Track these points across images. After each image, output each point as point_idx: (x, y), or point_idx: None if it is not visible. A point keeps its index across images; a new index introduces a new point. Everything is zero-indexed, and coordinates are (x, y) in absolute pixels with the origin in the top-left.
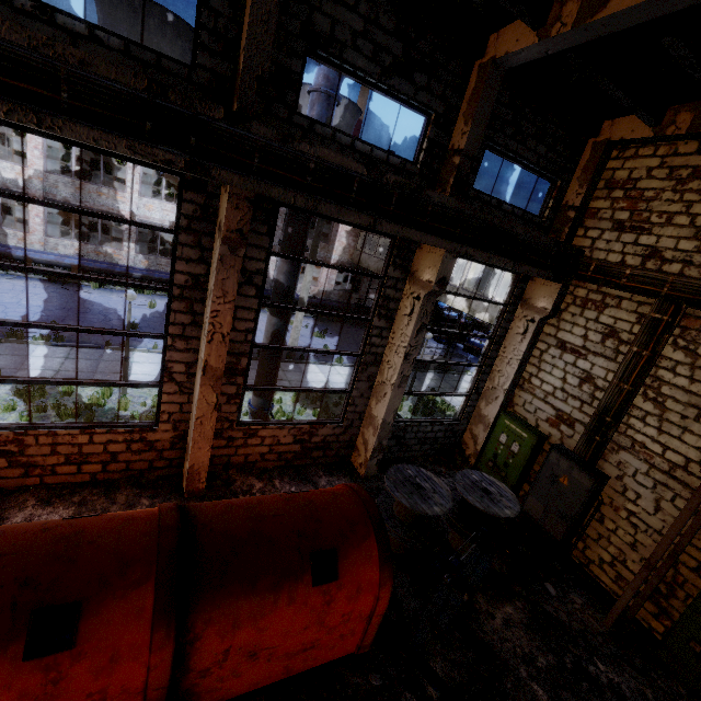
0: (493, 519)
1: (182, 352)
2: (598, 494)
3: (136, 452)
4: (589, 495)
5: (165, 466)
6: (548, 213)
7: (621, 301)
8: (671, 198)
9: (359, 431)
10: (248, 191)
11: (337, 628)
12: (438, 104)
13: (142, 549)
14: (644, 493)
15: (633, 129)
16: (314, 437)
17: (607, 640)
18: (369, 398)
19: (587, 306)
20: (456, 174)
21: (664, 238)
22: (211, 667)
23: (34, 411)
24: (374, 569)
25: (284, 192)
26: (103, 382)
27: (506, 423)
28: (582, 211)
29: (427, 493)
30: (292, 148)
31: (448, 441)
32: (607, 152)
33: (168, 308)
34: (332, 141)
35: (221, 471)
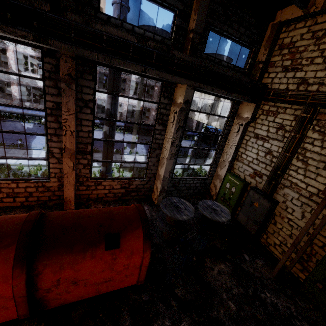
0: (217, 223)
1: (56, 142)
2: (273, 210)
3: (41, 192)
4: (268, 211)
5: (57, 199)
6: (248, 66)
7: (286, 109)
8: (313, 49)
9: (154, 182)
10: (70, 52)
11: (122, 271)
12: (179, 4)
13: (13, 230)
14: (296, 209)
15: (292, 13)
16: (131, 185)
17: (273, 282)
18: (158, 166)
19: (269, 114)
20: (191, 43)
21: (309, 72)
22: (51, 288)
23: (3, 176)
24: (140, 243)
25: (91, 52)
26: (19, 158)
27: (229, 177)
28: (266, 64)
29: (181, 210)
30: (93, 28)
31: (202, 188)
32: (279, 29)
33: (45, 120)
34: (121, 28)
35: (85, 202)
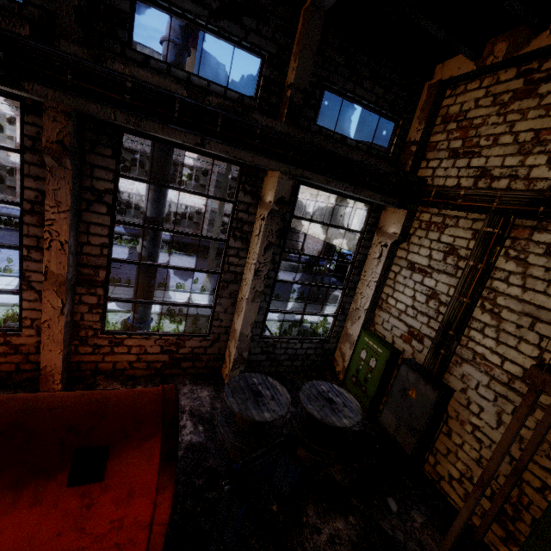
0: (334, 429)
1: (39, 262)
2: (444, 407)
3: (2, 355)
4: (434, 408)
5: (33, 369)
6: (393, 149)
7: (458, 220)
8: (496, 121)
9: (227, 344)
10: (64, 105)
11: (108, 536)
12: (270, 46)
13: None
14: (486, 406)
15: (459, 67)
16: (182, 348)
17: None
18: (234, 314)
19: (431, 228)
20: (288, 105)
21: (492, 158)
22: None
23: None
24: (153, 471)
25: (103, 108)
26: None
27: (365, 340)
28: (423, 146)
29: (264, 400)
30: (109, 68)
31: (320, 359)
32: (441, 92)
33: (21, 221)
34: (168, 75)
35: (90, 376)
